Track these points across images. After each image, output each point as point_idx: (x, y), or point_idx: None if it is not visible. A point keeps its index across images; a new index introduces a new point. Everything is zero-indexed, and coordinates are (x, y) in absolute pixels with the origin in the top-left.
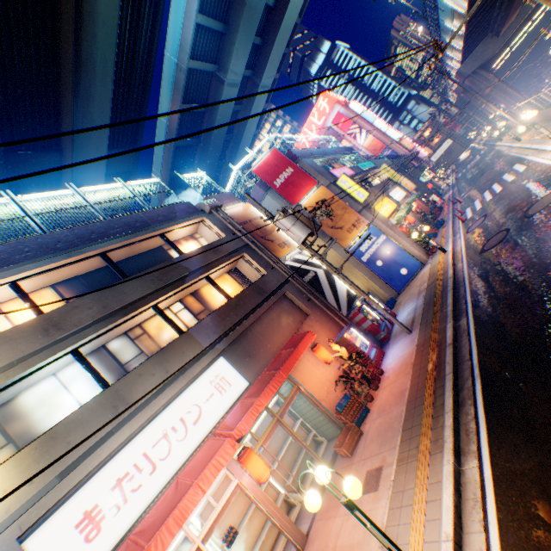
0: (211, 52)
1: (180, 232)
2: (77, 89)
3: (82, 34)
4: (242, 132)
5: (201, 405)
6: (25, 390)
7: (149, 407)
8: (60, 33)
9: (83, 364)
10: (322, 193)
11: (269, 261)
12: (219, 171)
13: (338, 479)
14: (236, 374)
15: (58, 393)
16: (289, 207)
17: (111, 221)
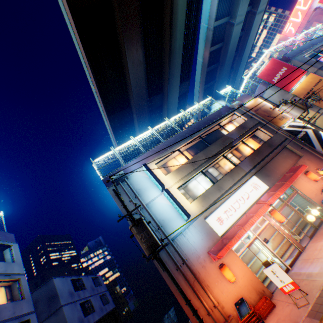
0: (225, 10)
1: (224, 121)
2: (169, 64)
3: (171, 40)
4: (243, 48)
5: (248, 193)
6: (188, 183)
7: (229, 191)
8: (163, 43)
9: (204, 175)
10: (310, 78)
11: (273, 129)
12: (228, 76)
13: (322, 231)
14: (261, 183)
15: (197, 185)
16: (288, 100)
17: (198, 122)
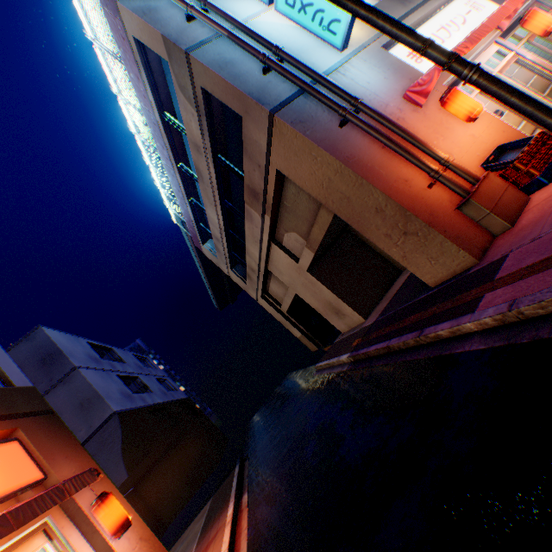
0: None
1: None
2: None
3: None
4: None
5: (463, 17)
6: None
7: (425, 7)
8: None
9: None
10: None
11: None
12: None
13: None
14: (485, 2)
15: None
16: None
17: None
